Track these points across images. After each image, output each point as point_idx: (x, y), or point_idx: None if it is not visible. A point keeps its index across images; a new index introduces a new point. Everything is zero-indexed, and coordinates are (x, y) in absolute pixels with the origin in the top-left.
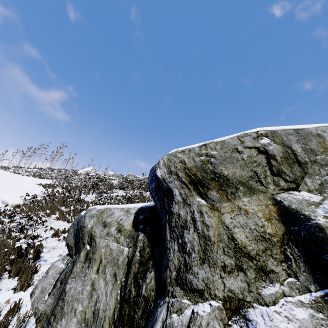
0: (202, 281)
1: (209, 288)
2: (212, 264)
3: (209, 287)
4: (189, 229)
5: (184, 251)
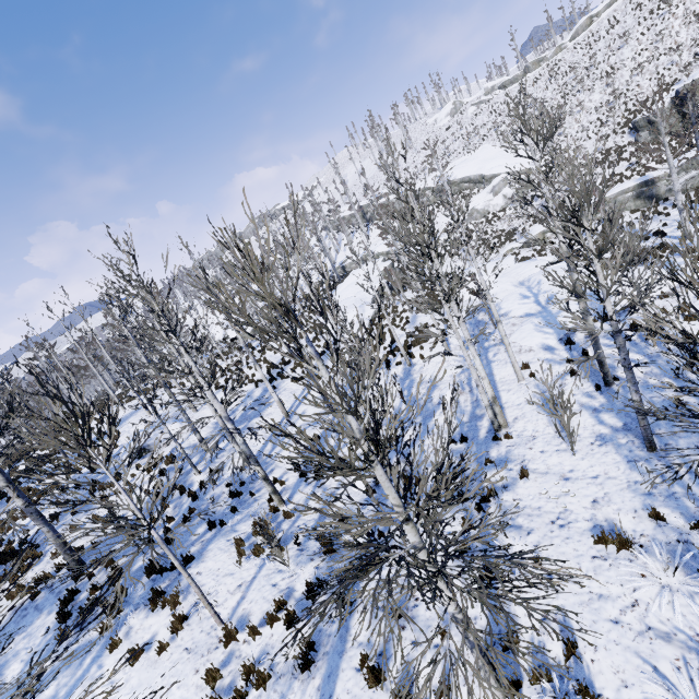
0: (697, 103)
1: (698, 103)
2: (698, 100)
3: (698, 103)
4: (692, 98)
5: (692, 102)
